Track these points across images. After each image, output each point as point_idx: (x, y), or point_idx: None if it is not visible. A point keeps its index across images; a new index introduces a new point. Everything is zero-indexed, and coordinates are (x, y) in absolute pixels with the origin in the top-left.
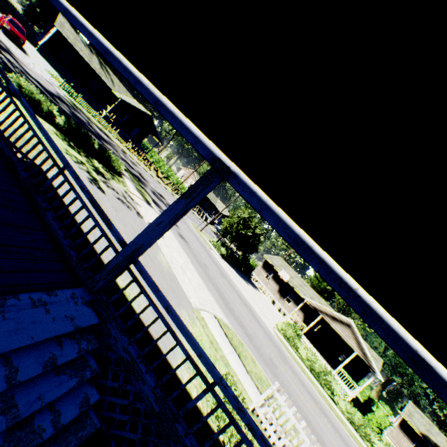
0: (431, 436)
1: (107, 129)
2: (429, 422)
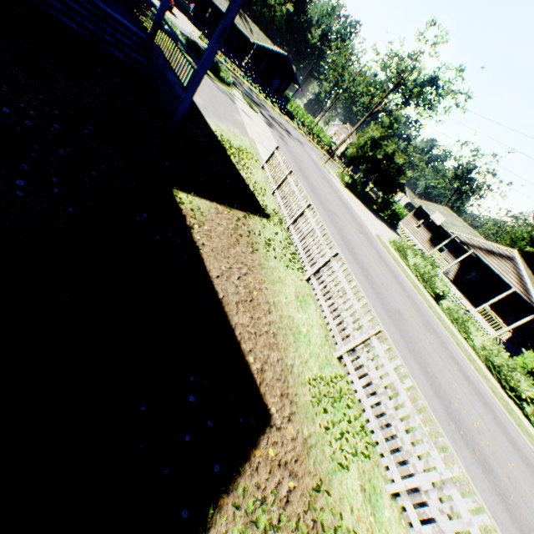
0: None
1: (239, 74)
2: None
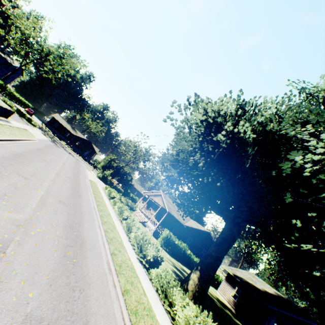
0: (249, 280)
1: (59, 139)
2: (262, 282)
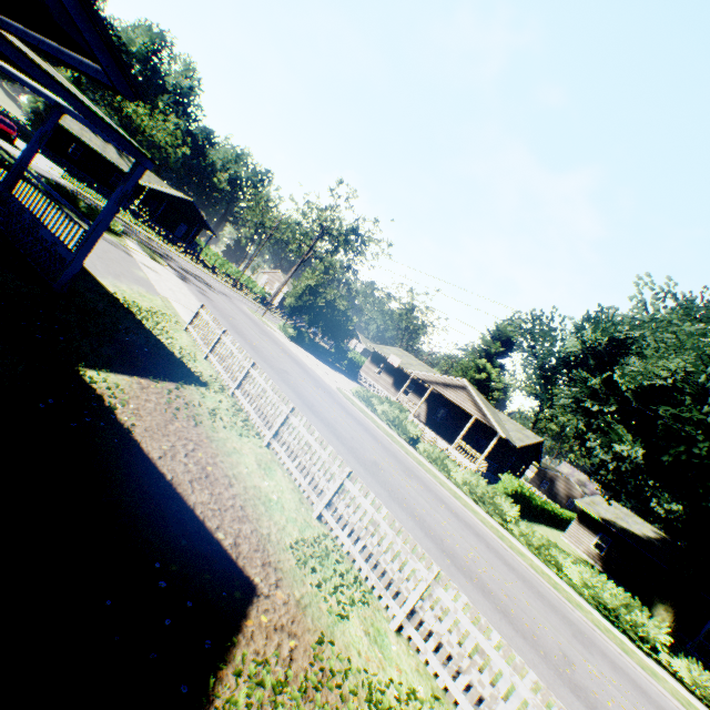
0: (621, 522)
1: (129, 219)
2: (629, 514)
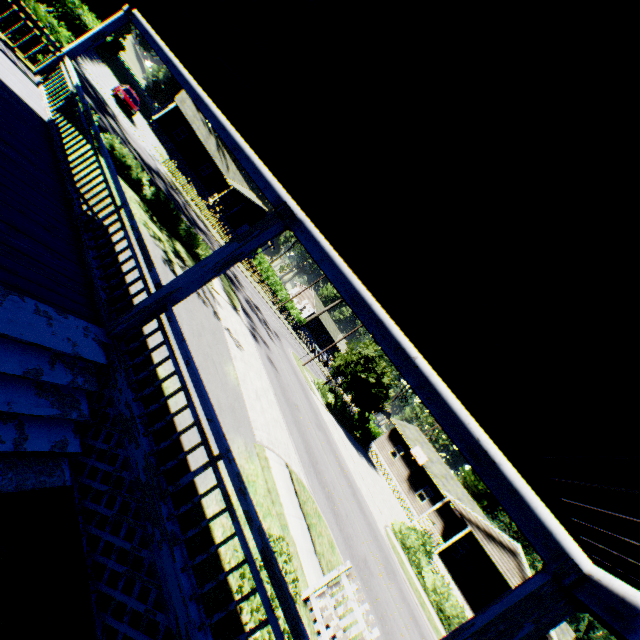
0: None
1: (208, 219)
2: None
